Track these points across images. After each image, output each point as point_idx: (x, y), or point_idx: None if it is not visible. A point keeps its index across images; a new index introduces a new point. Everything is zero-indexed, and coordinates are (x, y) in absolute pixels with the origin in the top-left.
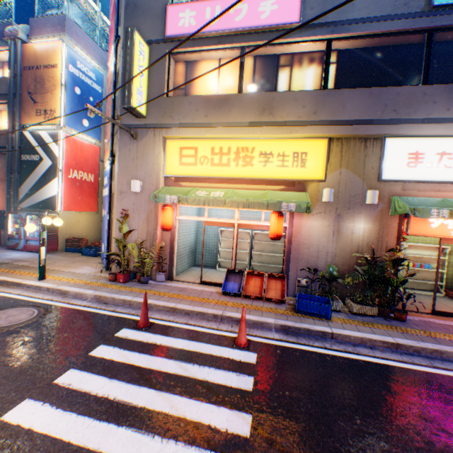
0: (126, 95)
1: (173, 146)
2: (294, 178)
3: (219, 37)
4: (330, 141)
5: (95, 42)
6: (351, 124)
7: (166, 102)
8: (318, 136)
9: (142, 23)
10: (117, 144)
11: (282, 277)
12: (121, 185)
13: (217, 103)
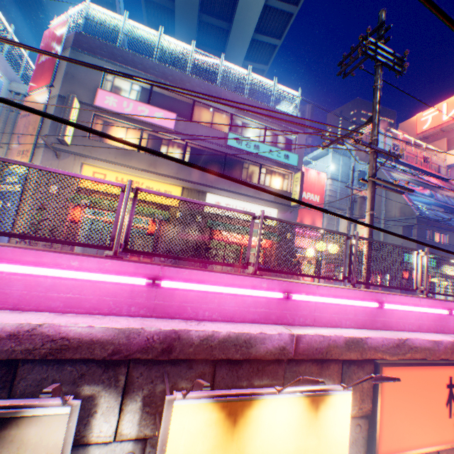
0: (62, 131)
1: (88, 170)
2: (164, 204)
3: (130, 119)
4: (184, 189)
5: (3, 56)
6: (193, 183)
7: (88, 142)
8: (178, 185)
9: (78, 89)
10: (39, 156)
11: (151, 257)
12: (39, 186)
13: (124, 153)
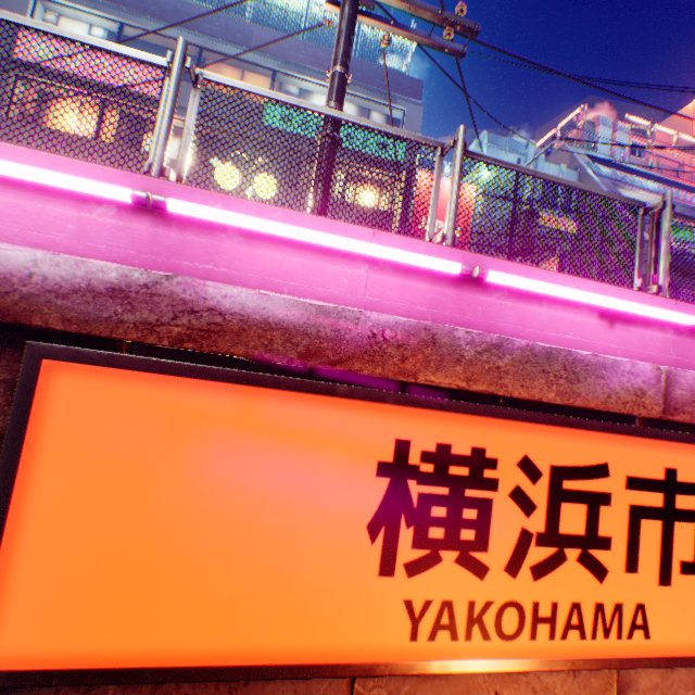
0: None
1: None
2: None
3: (80, 82)
4: None
5: None
6: None
7: (5, 123)
8: None
9: None
10: None
11: None
12: None
13: (69, 142)
